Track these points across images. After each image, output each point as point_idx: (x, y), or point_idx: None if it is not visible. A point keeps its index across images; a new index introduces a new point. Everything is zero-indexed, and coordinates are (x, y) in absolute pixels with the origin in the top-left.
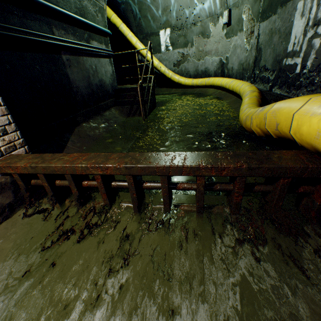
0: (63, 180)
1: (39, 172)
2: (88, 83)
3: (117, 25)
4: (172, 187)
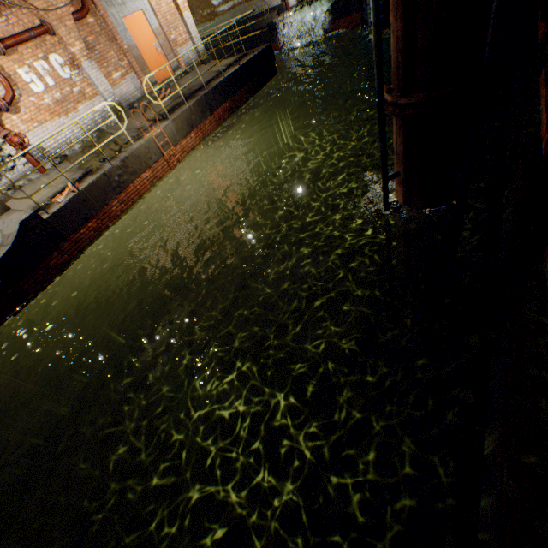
0: (308, 1)
1: None
2: None
3: None
4: None
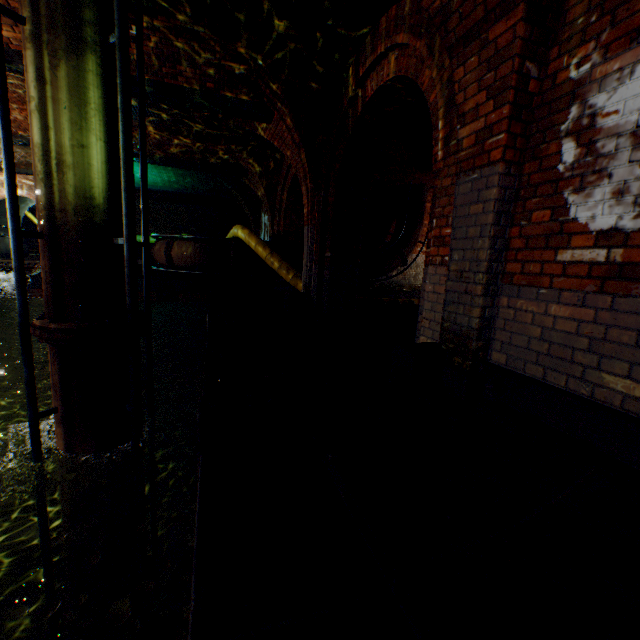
0: (5, 264)
1: (1, 261)
2: (7, 249)
3: (32, 219)
4: (30, 266)
